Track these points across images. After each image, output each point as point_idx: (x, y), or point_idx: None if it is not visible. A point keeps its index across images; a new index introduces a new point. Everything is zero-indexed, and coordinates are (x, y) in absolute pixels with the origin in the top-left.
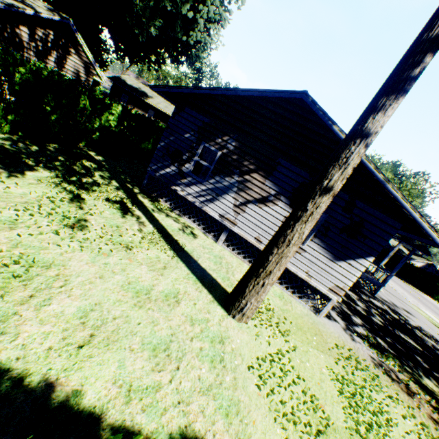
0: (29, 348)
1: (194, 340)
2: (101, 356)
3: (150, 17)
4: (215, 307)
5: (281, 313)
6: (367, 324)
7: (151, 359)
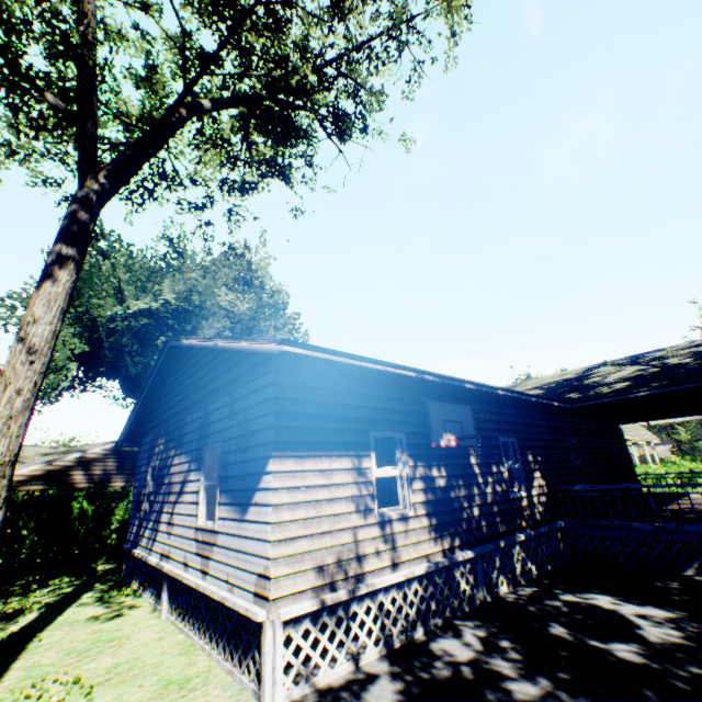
0: None
1: None
2: None
3: None
4: None
5: None
6: (587, 692)
7: None
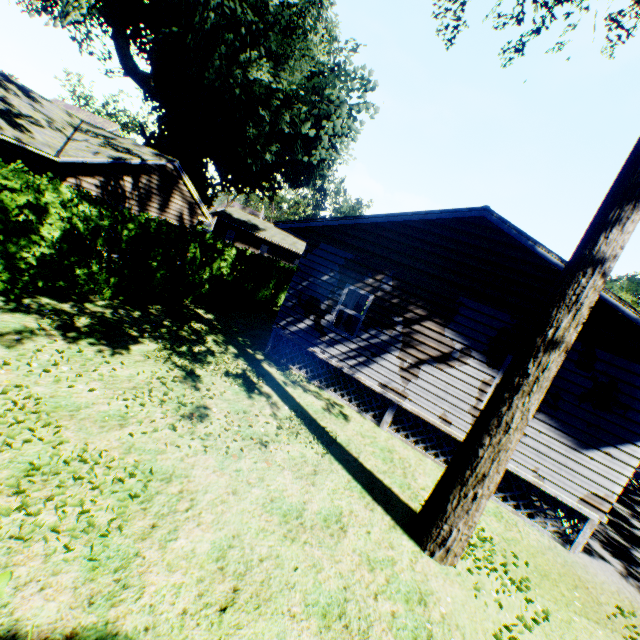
0: (159, 612)
1: (379, 598)
2: (252, 626)
3: (265, 143)
4: (398, 537)
5: (505, 545)
6: None
7: (322, 632)
